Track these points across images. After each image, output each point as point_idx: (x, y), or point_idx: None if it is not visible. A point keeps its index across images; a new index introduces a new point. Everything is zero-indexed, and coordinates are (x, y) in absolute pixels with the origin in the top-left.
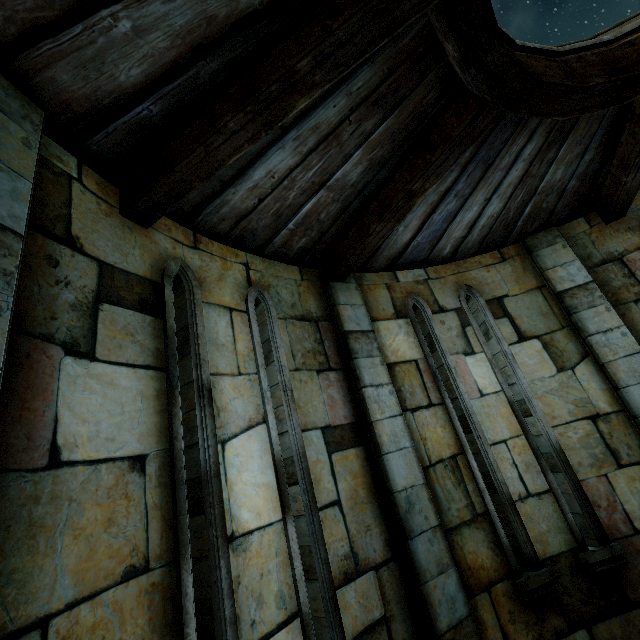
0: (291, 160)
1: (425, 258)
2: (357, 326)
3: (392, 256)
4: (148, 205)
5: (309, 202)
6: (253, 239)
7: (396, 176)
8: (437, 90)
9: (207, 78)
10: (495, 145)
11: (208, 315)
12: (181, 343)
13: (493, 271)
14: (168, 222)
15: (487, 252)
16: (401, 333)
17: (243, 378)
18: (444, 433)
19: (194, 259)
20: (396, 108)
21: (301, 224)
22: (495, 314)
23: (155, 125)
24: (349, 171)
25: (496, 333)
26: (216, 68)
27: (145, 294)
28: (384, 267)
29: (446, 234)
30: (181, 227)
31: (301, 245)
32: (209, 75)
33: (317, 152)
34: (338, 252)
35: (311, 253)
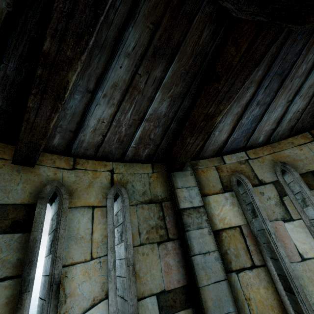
0: (109, 110)
1: (244, 146)
2: (190, 204)
3: (216, 148)
4: (22, 157)
5: (138, 130)
6: (113, 155)
7: (197, 102)
8: (210, 28)
9: (14, 74)
10: (288, 58)
11: (73, 216)
12: (51, 240)
13: (305, 149)
14: (54, 157)
15: (298, 134)
16: (227, 204)
17: (94, 262)
18: (267, 294)
19: (70, 177)
20: (175, 54)
21: (139, 143)
22: (310, 185)
23: (7, 111)
24: (157, 107)
25: (313, 202)
26: (15, 66)
27: (19, 217)
28: (213, 155)
29: (257, 129)
30: (64, 157)
31: (146, 153)
32: (14, 72)
33: (125, 101)
34: (173, 154)
35: (156, 156)
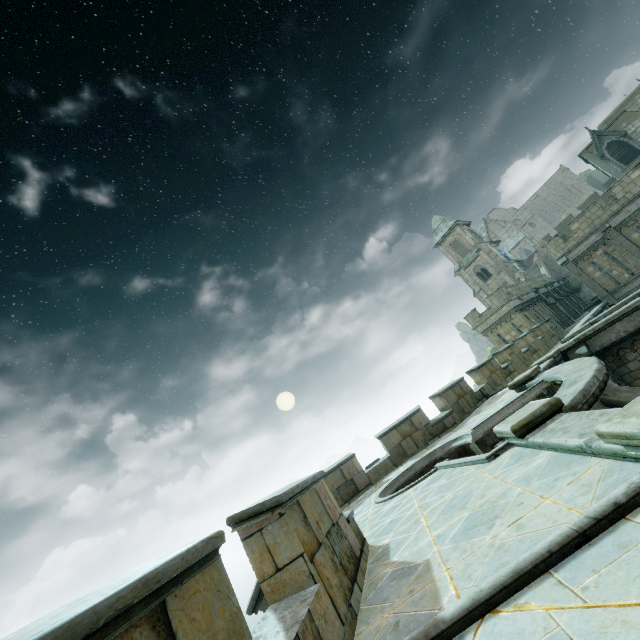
0: None
1: None
2: None
3: None
4: None
5: None
6: None
7: None
8: None
9: None
10: None
11: None
12: None
13: None
14: None
15: None
16: None
17: None
18: None
19: None
20: None
21: None
22: None
23: None
24: None
25: None
26: None
27: None
28: None
29: None
30: None
31: None
32: None
33: None
34: None
35: None
